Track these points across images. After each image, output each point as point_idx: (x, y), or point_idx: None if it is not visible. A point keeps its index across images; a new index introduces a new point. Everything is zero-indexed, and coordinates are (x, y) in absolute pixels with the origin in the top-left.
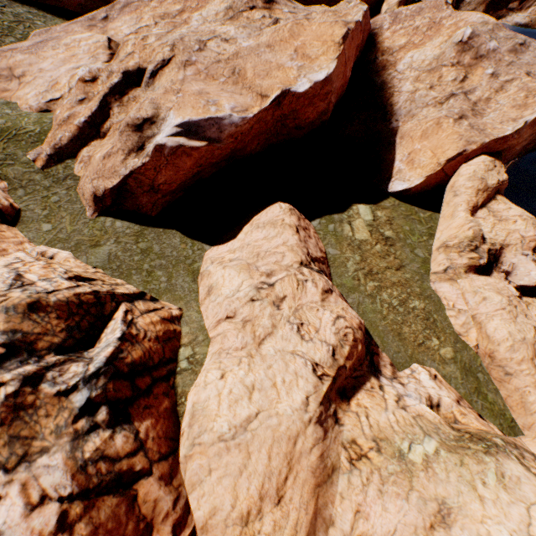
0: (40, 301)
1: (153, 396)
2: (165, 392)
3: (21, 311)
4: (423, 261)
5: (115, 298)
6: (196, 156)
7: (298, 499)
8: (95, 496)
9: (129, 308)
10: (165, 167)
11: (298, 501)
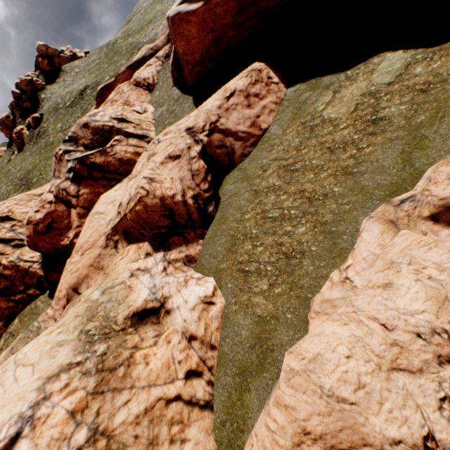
0: (89, 123)
1: (97, 183)
2: (105, 185)
3: (81, 126)
4: (408, 177)
5: (118, 132)
6: (195, 21)
7: (85, 261)
8: (60, 201)
9: (121, 139)
10: (176, 39)
11: (84, 262)
